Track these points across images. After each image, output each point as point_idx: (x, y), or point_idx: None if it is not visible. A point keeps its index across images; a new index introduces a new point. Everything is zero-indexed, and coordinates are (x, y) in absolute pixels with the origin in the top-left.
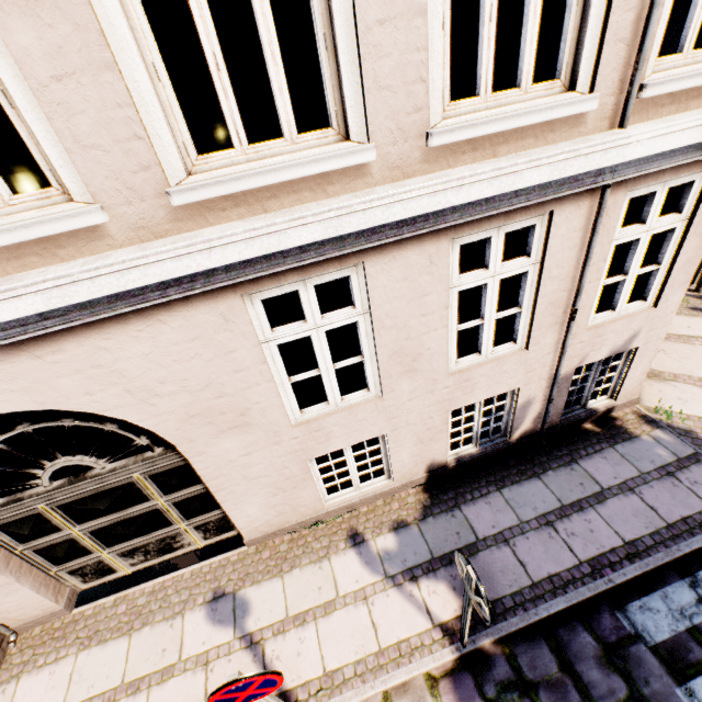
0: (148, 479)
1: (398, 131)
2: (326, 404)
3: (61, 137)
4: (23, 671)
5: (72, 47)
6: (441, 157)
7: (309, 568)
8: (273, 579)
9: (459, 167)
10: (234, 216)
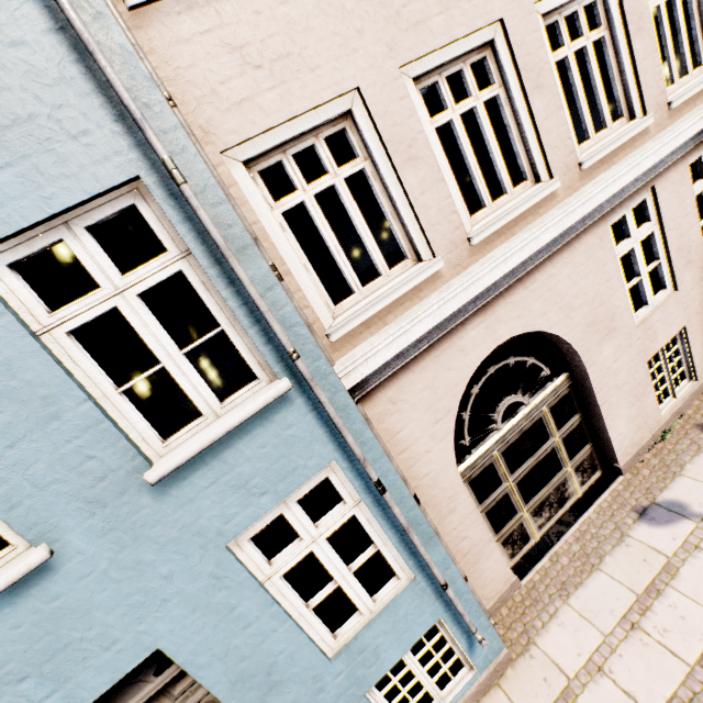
0: (549, 413)
1: (656, 106)
2: (644, 307)
3: (544, 146)
4: (531, 637)
5: (550, 104)
6: (674, 114)
7: (697, 459)
8: (675, 480)
9: (682, 117)
10: (601, 171)
